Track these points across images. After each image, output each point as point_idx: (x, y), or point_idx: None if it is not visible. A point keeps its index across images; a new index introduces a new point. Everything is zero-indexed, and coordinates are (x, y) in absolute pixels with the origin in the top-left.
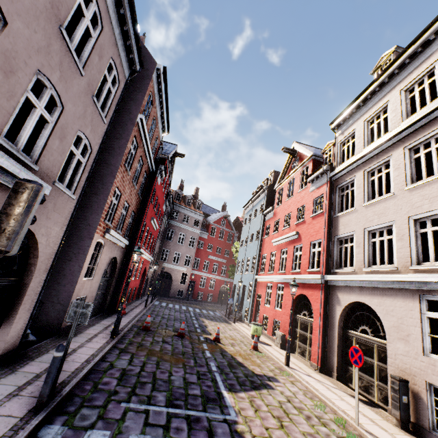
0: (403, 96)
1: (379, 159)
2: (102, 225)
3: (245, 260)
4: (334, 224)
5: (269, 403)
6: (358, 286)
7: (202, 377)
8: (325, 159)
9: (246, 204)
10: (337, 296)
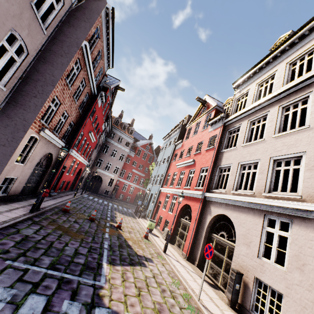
0: (287, 68)
1: (260, 113)
2: (38, 123)
3: (156, 176)
4: (219, 157)
5: (137, 276)
6: (226, 203)
7: (92, 251)
8: (224, 109)
9: (165, 137)
10: (210, 209)
